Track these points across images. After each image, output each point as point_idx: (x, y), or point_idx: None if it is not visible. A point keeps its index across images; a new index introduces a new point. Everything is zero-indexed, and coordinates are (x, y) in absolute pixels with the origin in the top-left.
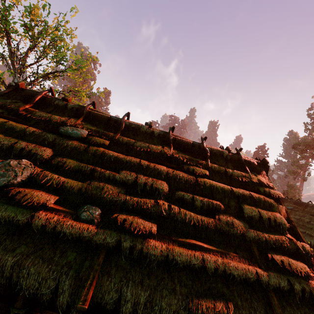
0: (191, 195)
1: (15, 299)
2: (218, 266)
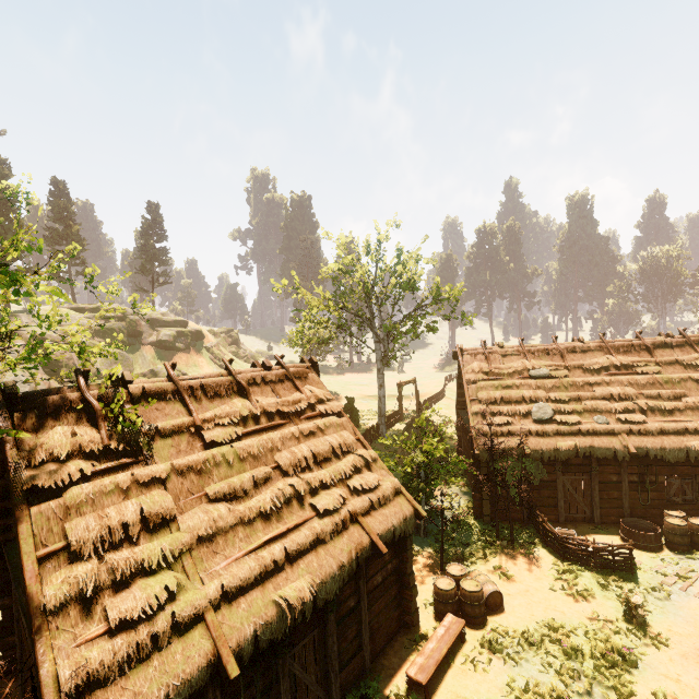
0: (656, 391)
1: (589, 464)
2: (695, 427)
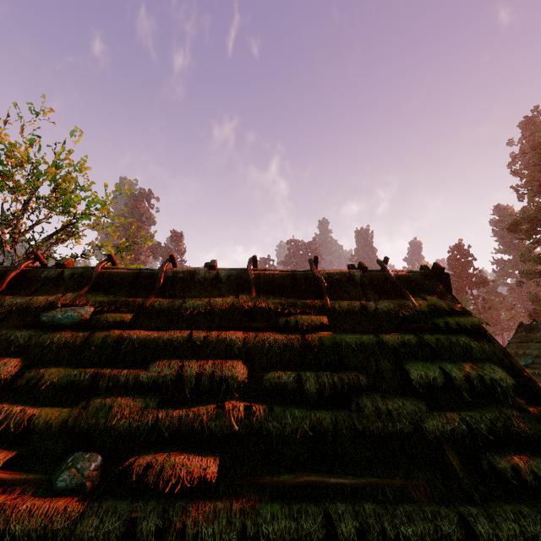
0: (295, 372)
1: None
2: (364, 523)
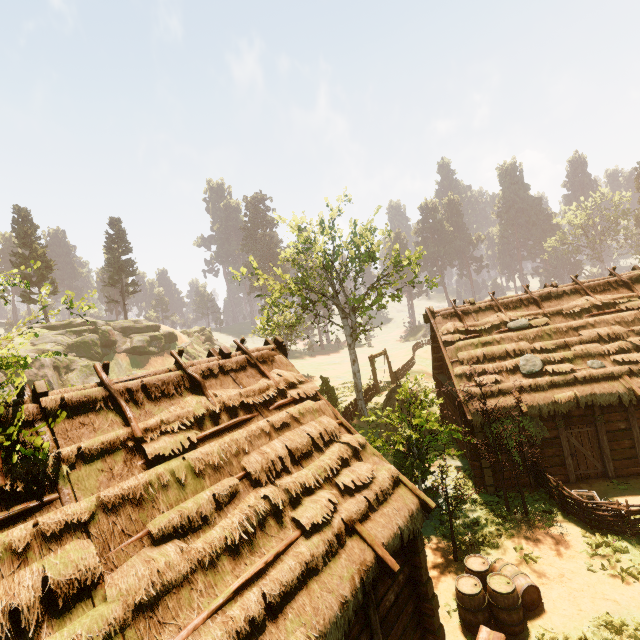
0: None
1: (592, 414)
2: None
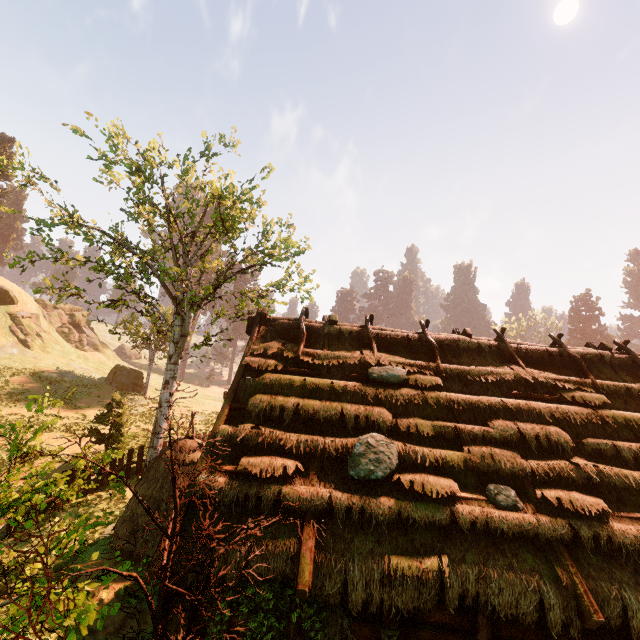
0: (609, 442)
1: (470, 629)
2: None
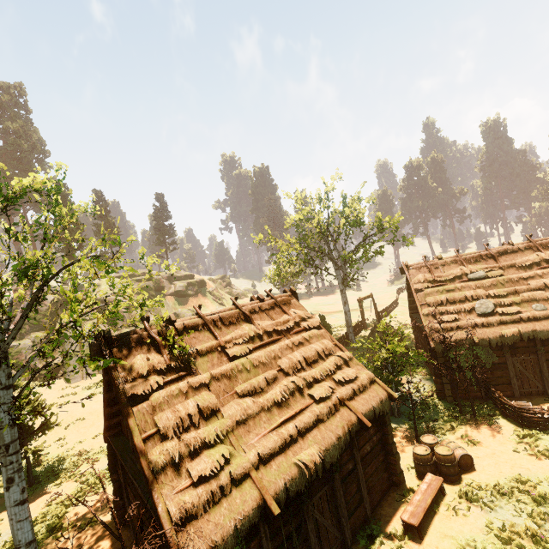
0: None
1: (534, 346)
2: None
